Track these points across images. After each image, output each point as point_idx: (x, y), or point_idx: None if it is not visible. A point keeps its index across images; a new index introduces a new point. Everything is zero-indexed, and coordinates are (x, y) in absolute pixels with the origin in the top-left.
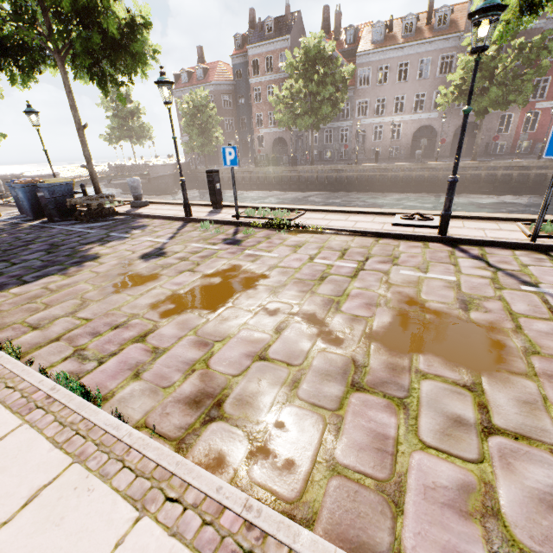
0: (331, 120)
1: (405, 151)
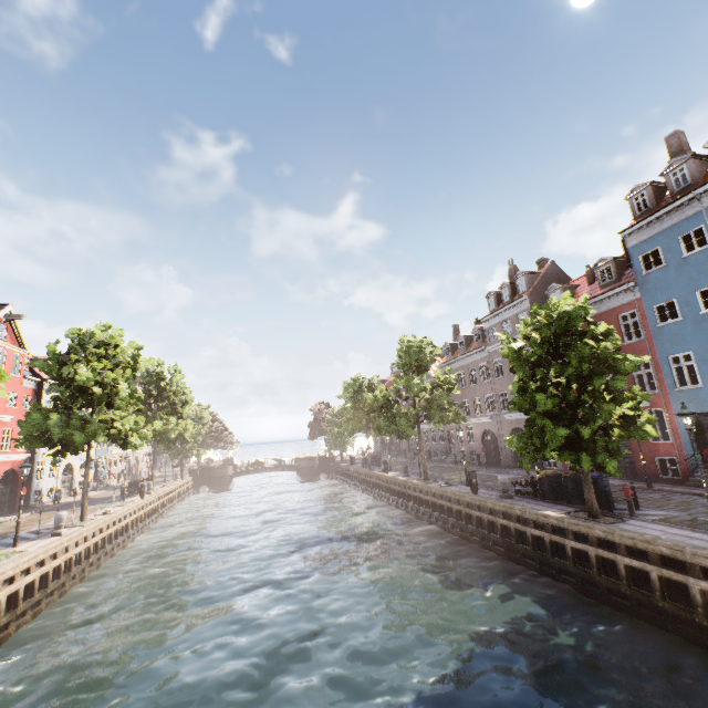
0: None
1: (481, 456)
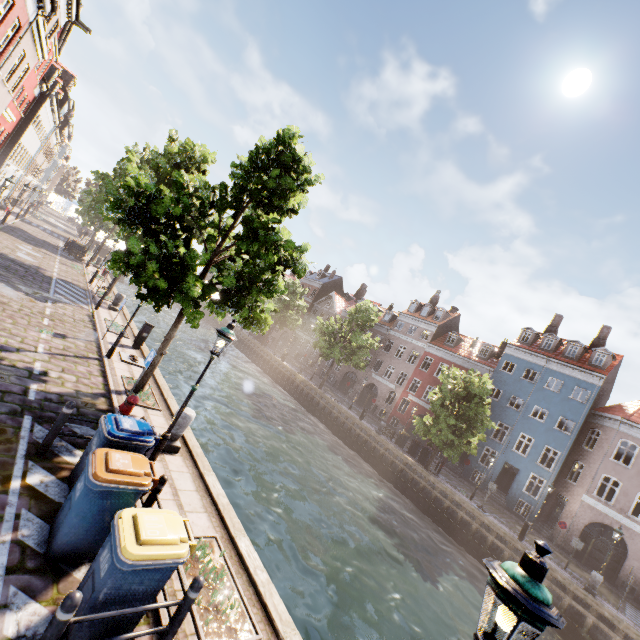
0: (294, 329)
1: (337, 382)
